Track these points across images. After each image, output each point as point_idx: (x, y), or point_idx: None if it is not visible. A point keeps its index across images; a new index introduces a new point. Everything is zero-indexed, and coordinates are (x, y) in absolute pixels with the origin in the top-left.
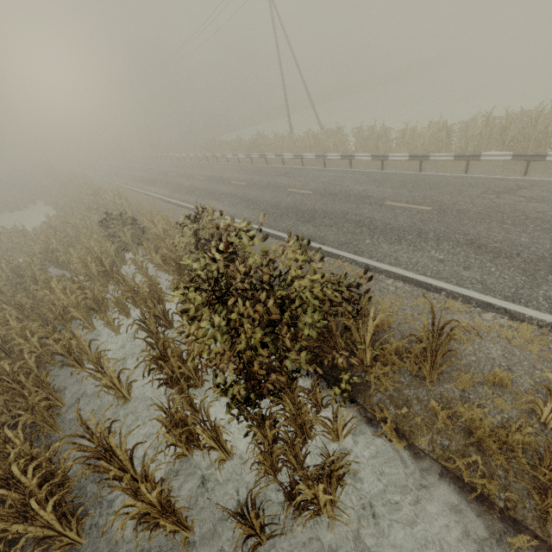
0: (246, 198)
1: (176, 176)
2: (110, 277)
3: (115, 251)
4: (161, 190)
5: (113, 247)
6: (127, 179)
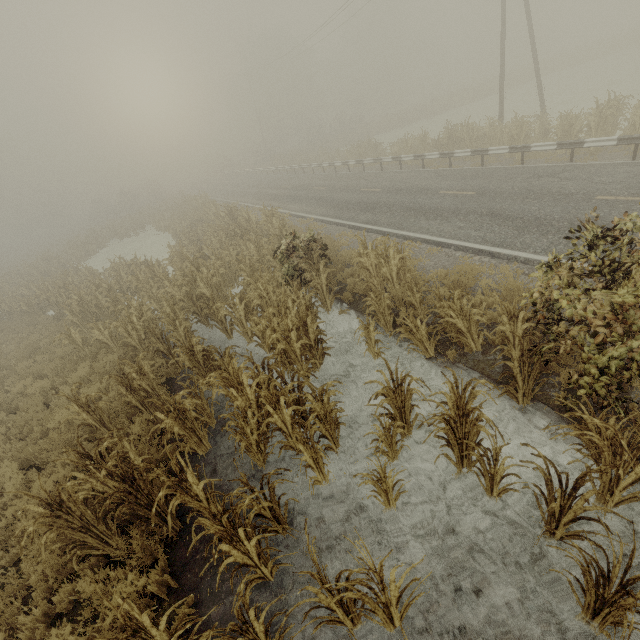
0: (502, 215)
1: (327, 190)
2: (313, 354)
3: (307, 304)
4: (315, 208)
5: (306, 297)
6: (253, 198)
